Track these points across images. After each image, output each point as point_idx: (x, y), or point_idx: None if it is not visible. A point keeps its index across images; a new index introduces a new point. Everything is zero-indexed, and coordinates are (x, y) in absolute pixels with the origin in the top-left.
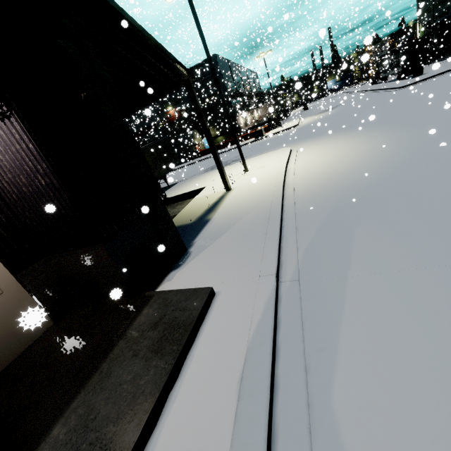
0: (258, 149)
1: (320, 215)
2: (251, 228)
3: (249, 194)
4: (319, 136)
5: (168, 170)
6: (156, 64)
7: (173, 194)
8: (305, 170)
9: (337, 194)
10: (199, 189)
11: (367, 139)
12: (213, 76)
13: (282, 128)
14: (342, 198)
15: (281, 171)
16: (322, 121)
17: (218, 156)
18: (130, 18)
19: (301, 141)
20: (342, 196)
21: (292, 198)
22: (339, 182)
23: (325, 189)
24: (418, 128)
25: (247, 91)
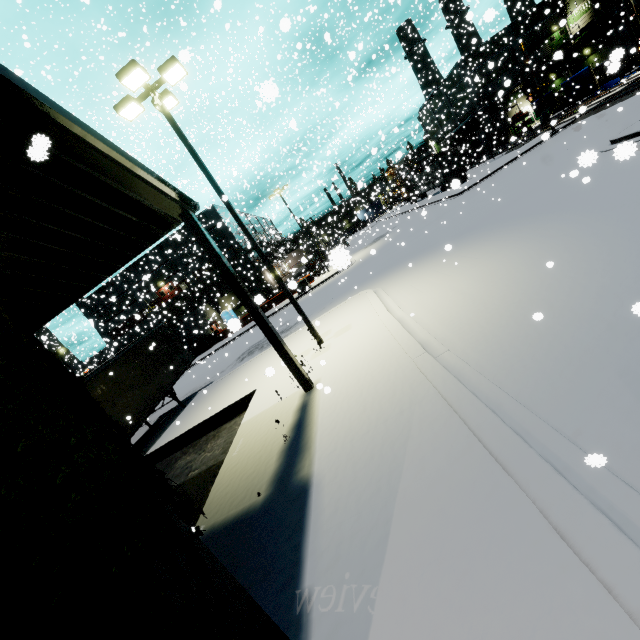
0: (313, 306)
1: (619, 407)
2: (465, 502)
3: (364, 387)
4: (401, 265)
5: (175, 378)
6: (115, 187)
7: (195, 421)
8: (436, 315)
9: (583, 341)
10: (244, 399)
11: (493, 246)
12: (228, 208)
13: (331, 272)
14: (611, 346)
15: (394, 327)
16: (385, 250)
17: (274, 330)
18: (27, 87)
19: (376, 278)
20: (603, 344)
21: (477, 374)
22: (545, 317)
23: (529, 337)
24: (566, 212)
25: (268, 240)
